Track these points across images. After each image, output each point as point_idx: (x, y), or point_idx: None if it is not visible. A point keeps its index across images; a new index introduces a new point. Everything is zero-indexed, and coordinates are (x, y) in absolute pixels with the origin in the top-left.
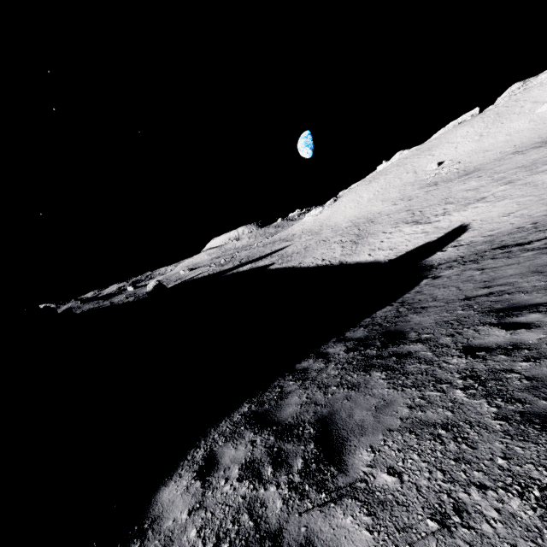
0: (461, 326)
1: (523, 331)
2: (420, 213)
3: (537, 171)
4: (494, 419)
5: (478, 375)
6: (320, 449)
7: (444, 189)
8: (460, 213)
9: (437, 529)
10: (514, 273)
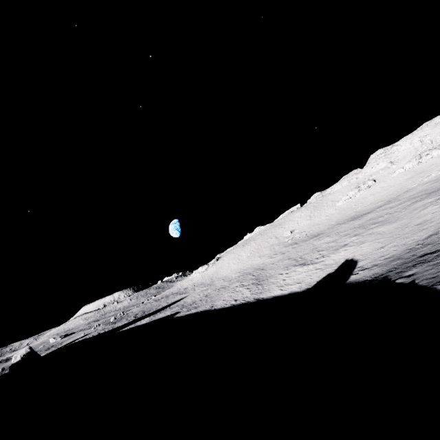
0: None
1: None
2: (302, 258)
3: (370, 228)
4: None
5: None
6: None
7: (306, 244)
8: (336, 254)
9: None
10: None
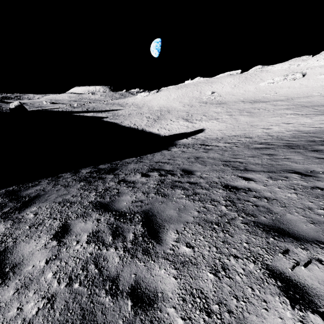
0: (134, 172)
1: (144, 177)
2: (191, 116)
3: (242, 114)
4: (88, 202)
5: (108, 189)
6: (21, 206)
7: (207, 107)
8: (206, 122)
9: (27, 228)
10: (184, 157)
